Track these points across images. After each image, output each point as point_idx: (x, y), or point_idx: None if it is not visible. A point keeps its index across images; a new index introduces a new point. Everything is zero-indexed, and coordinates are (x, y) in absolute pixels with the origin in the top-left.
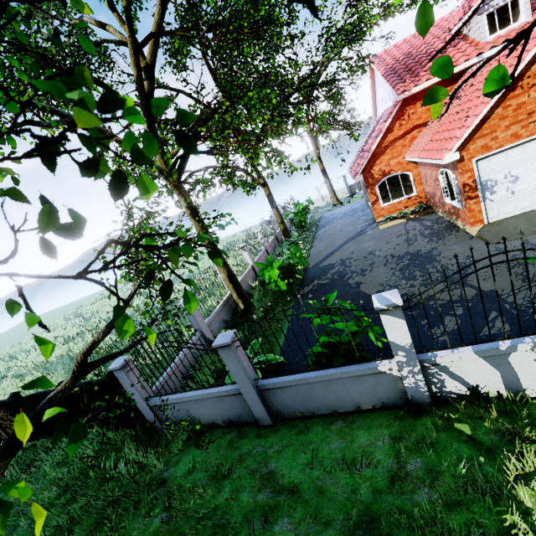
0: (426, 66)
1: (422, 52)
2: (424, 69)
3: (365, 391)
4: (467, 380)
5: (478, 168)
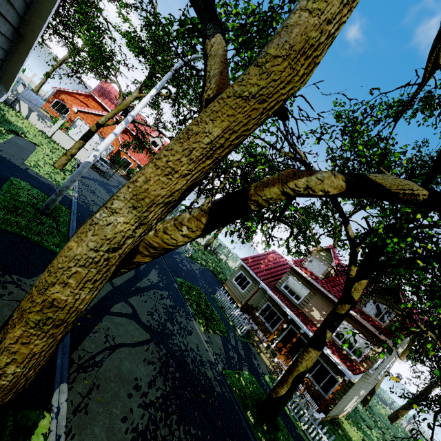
0: (106, 99)
1: (112, 97)
2: (105, 99)
3: None
4: (21, 109)
5: (78, 120)
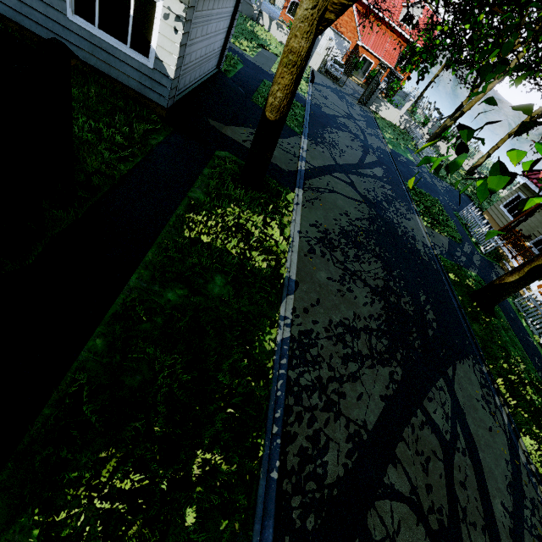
0: None
1: None
2: None
3: (246, 9)
4: (264, 23)
5: None
